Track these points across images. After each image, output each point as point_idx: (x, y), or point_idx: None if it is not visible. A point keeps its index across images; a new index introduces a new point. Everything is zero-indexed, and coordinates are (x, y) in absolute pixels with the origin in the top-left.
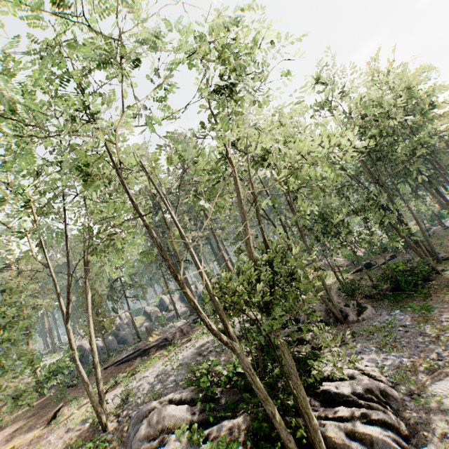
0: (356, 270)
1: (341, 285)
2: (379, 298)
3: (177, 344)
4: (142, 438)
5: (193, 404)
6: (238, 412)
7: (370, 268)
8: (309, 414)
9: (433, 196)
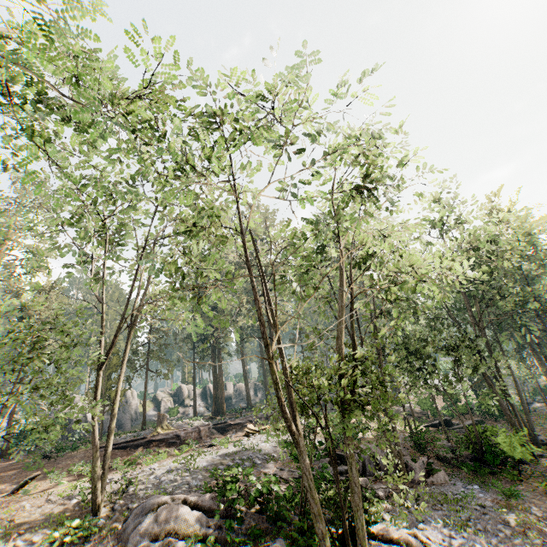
0: (431, 424)
1: (411, 434)
2: (455, 465)
3: (191, 446)
4: (144, 533)
5: (209, 515)
6: (261, 543)
7: (448, 427)
8: (364, 546)
9: (541, 361)
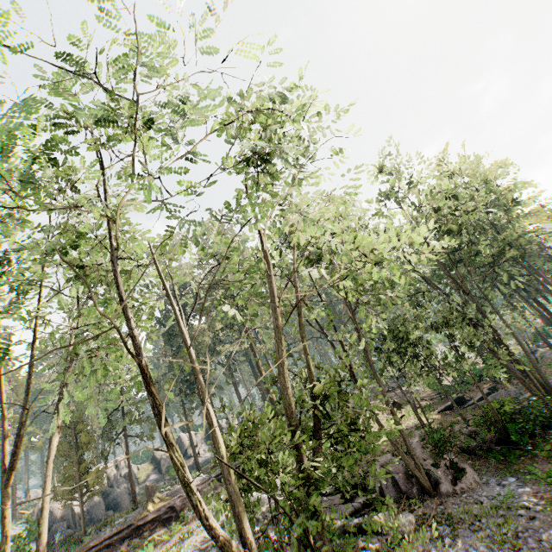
0: (445, 407)
1: (425, 432)
2: (481, 454)
3: (187, 518)
4: None
5: None
6: None
7: (463, 404)
8: None
9: (535, 308)
